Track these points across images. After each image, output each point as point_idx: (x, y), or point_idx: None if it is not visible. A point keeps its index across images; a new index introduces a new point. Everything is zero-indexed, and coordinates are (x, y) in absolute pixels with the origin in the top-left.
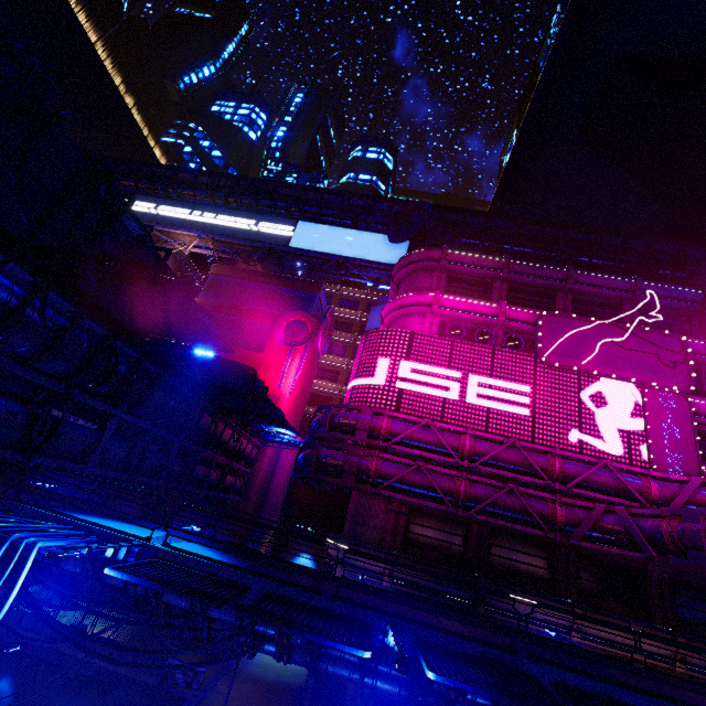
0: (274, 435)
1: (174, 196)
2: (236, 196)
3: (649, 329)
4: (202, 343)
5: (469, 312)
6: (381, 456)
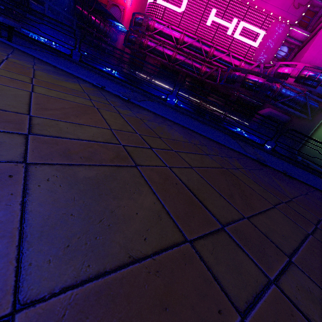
0: (118, 27)
1: None
2: None
3: None
4: None
5: None
6: (148, 38)
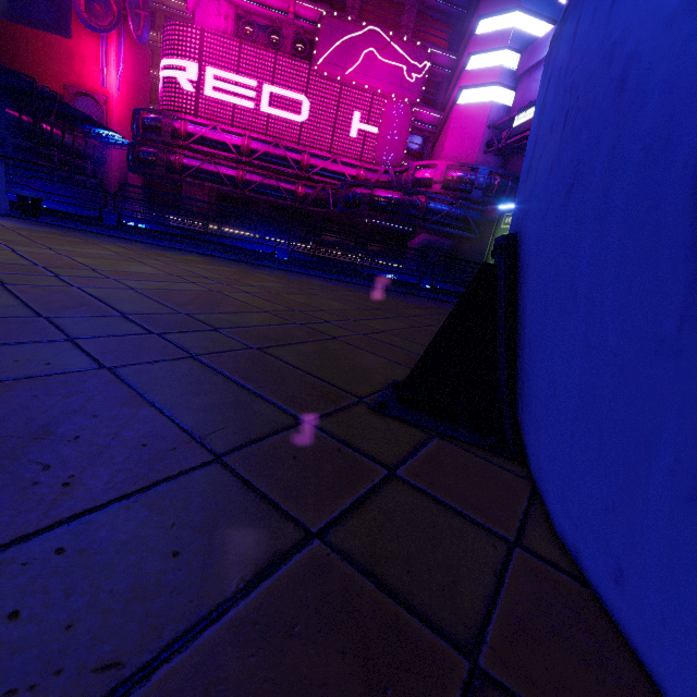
0: (106, 137)
1: None
2: None
3: (407, 39)
4: None
5: (262, 5)
6: (182, 153)
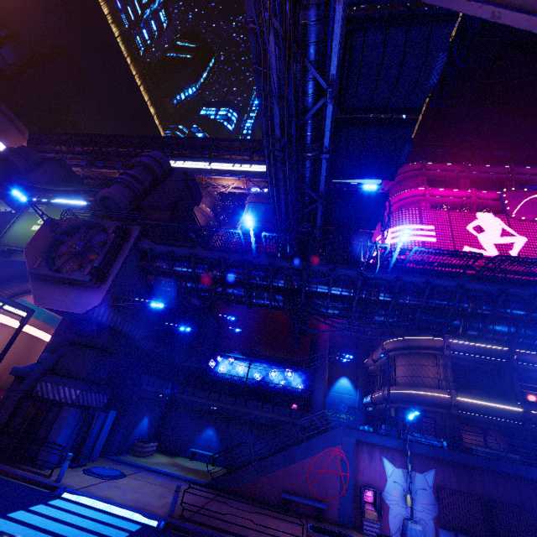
0: None
1: (216, 158)
2: (259, 153)
3: None
4: (377, 177)
5: (450, 197)
6: None
